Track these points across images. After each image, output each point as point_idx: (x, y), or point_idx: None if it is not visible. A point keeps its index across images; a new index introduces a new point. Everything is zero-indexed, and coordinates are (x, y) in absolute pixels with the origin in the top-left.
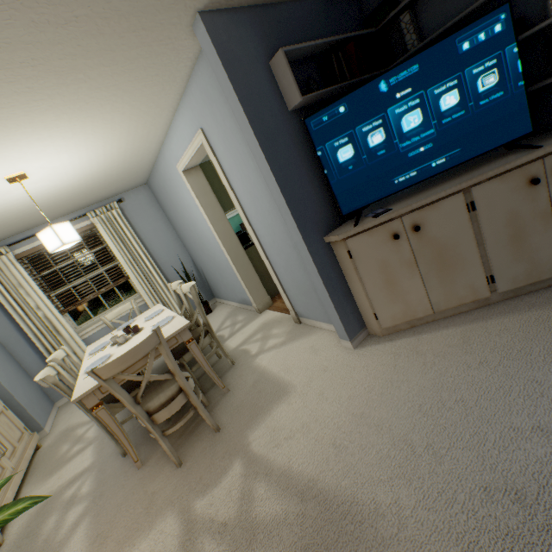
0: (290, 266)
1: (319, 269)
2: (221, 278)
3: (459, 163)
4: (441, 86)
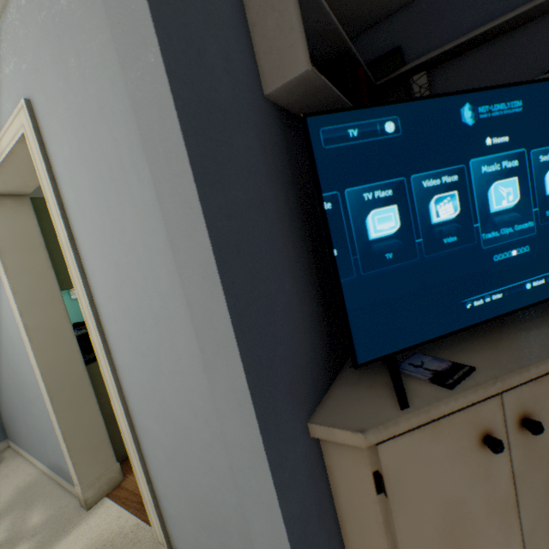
0: (183, 455)
1: (296, 539)
2: (23, 411)
3: None
4: (548, 152)
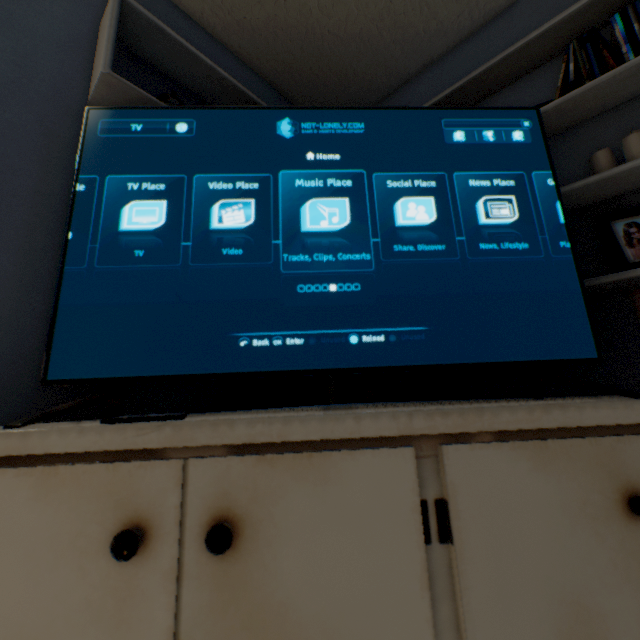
0: None
1: None
2: None
3: (420, 363)
4: (403, 179)
